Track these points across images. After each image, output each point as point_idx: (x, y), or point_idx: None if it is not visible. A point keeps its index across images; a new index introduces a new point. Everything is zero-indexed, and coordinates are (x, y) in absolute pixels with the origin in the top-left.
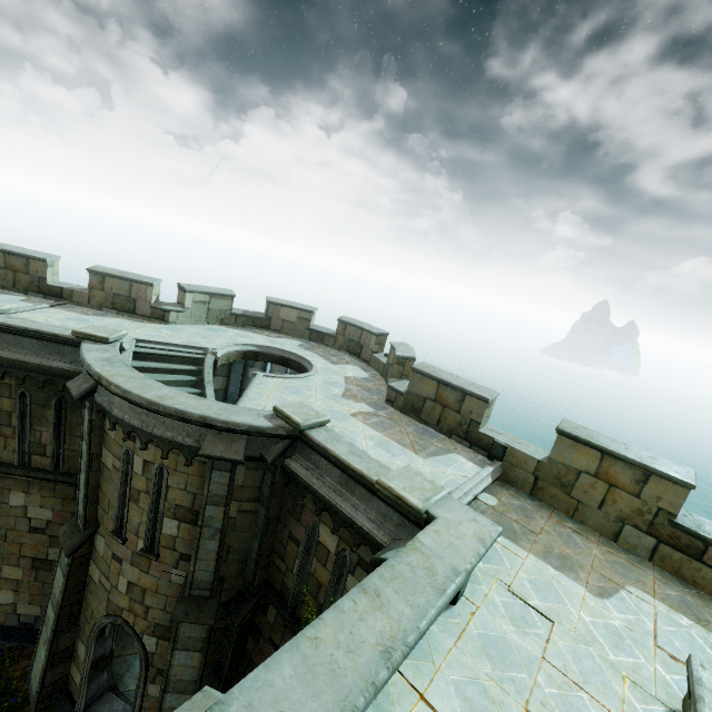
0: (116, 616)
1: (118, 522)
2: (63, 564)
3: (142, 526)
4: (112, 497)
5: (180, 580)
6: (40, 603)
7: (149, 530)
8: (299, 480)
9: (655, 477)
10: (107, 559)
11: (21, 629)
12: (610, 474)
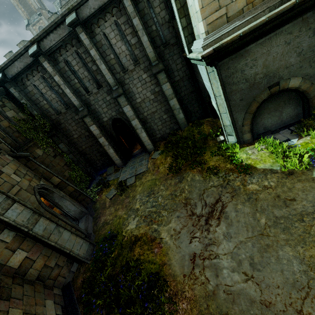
0: (34, 188)
1: None
2: (5, 203)
3: None
4: None
5: (11, 158)
6: (43, 299)
7: None
8: None
9: None
10: (0, 181)
11: (67, 312)
12: None
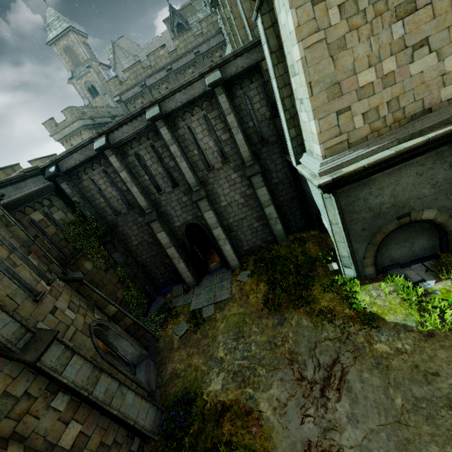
0: (90, 327)
1: (28, 292)
2: (64, 357)
3: (33, 274)
4: (7, 288)
5: (62, 283)
6: None
7: (35, 271)
8: (10, 203)
9: (14, 167)
10: (55, 323)
11: None
12: (10, 174)
